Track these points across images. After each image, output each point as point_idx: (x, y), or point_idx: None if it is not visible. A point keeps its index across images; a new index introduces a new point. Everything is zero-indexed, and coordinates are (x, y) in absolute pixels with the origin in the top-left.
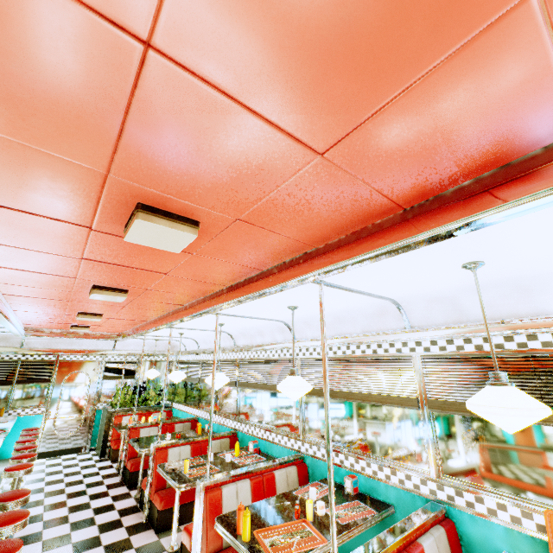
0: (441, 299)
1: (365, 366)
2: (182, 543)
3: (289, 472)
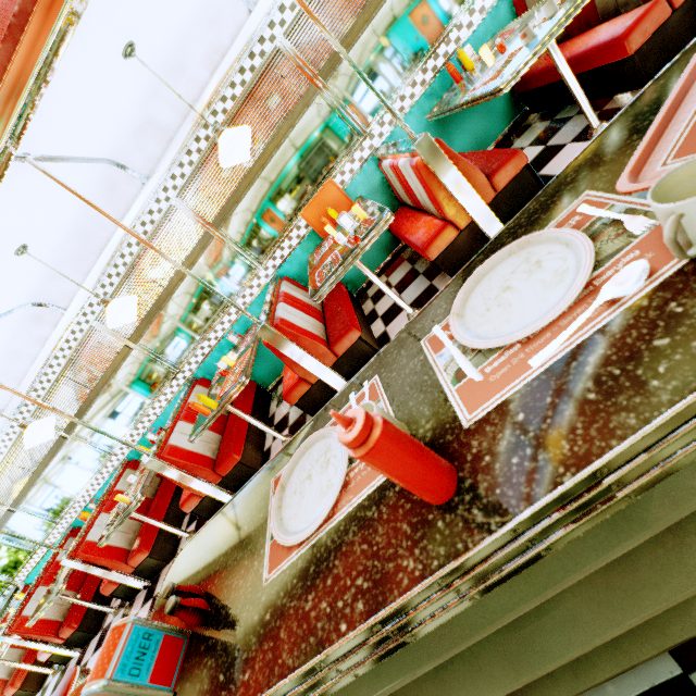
0: (141, 127)
1: (153, 254)
2: (192, 512)
3: (198, 391)
